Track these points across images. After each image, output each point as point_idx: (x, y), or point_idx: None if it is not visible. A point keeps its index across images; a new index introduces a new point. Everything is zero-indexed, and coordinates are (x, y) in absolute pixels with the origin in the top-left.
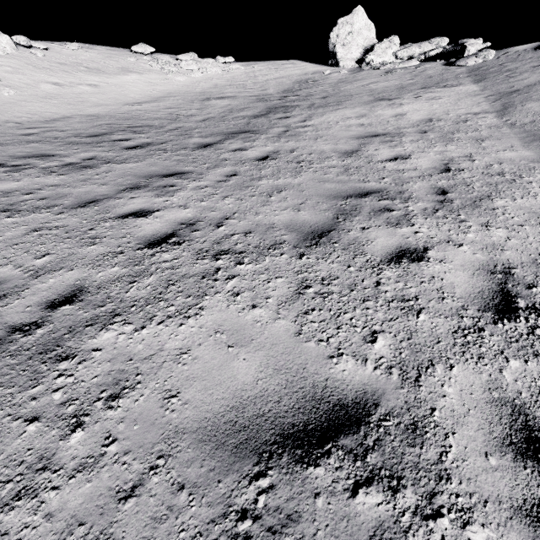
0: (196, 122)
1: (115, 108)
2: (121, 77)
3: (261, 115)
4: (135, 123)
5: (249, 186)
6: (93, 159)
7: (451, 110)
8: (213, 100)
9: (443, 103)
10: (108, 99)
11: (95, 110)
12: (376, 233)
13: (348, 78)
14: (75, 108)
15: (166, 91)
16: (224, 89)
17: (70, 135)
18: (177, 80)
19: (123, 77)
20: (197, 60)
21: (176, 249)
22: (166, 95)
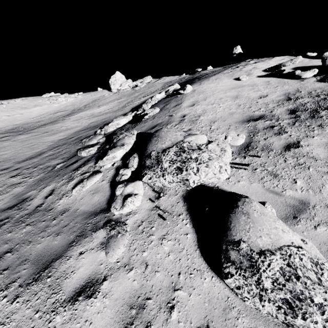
0: (43, 122)
1: (24, 121)
2: (33, 108)
3: (64, 116)
4: (25, 125)
5: (28, 136)
6: (3, 136)
7: (106, 109)
8: (58, 113)
9: (108, 106)
10: (24, 118)
11: (18, 122)
12: (34, 140)
13: (108, 97)
14: (11, 123)
15: (47, 111)
16: (67, 107)
17: (3, 131)
18: (54, 106)
19: (34, 108)
20: (65, 96)
21: (1, 147)
22: (45, 113)
